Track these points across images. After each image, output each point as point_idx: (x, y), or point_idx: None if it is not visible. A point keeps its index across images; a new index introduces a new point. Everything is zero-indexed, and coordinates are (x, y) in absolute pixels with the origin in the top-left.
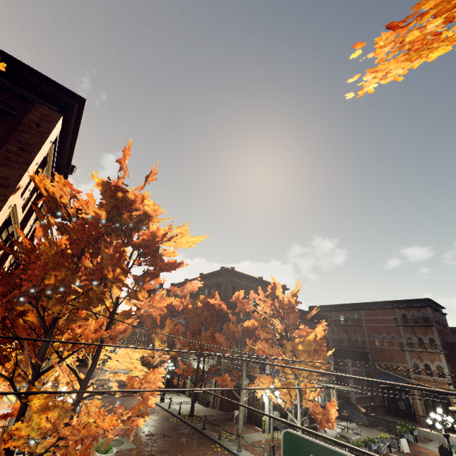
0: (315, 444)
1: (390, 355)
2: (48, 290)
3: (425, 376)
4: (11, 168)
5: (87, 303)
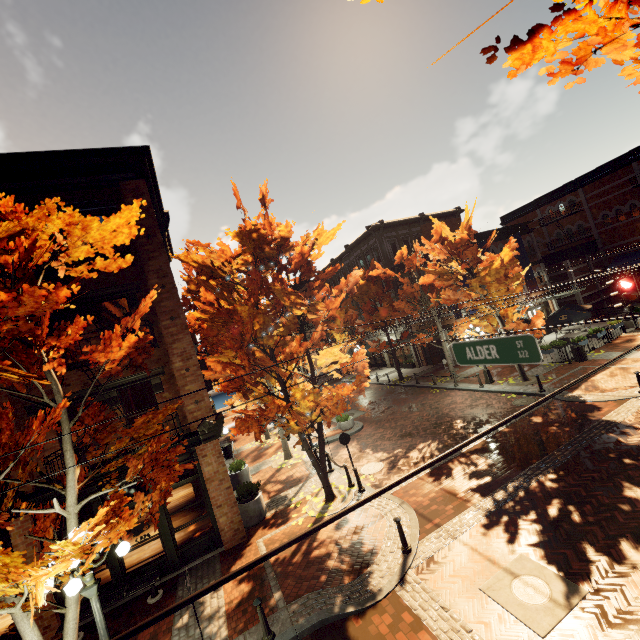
0: (467, 342)
1: (629, 230)
2: (263, 333)
3: None
4: (156, 259)
5: (288, 330)
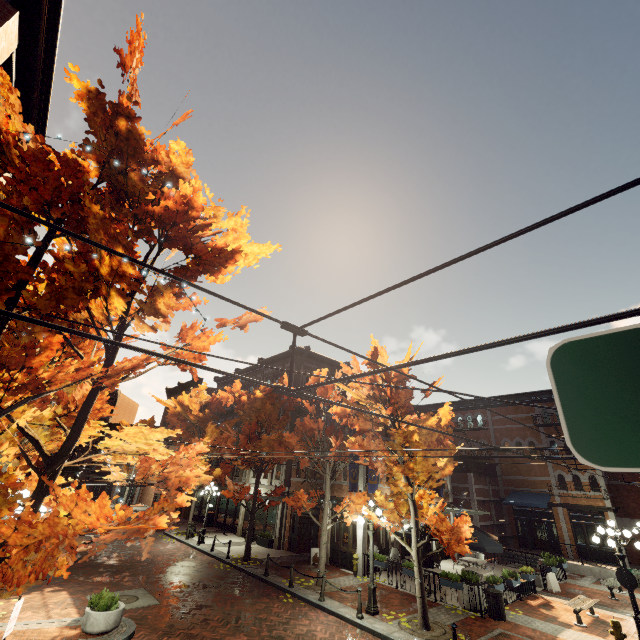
0: None
1: (526, 467)
2: None
3: (574, 492)
4: None
5: (54, 299)
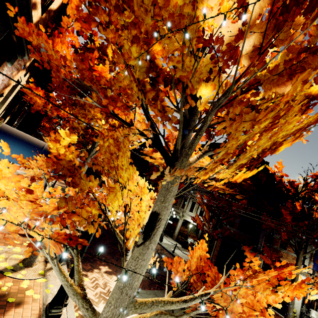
0: None
1: None
2: None
3: None
4: None
5: None
